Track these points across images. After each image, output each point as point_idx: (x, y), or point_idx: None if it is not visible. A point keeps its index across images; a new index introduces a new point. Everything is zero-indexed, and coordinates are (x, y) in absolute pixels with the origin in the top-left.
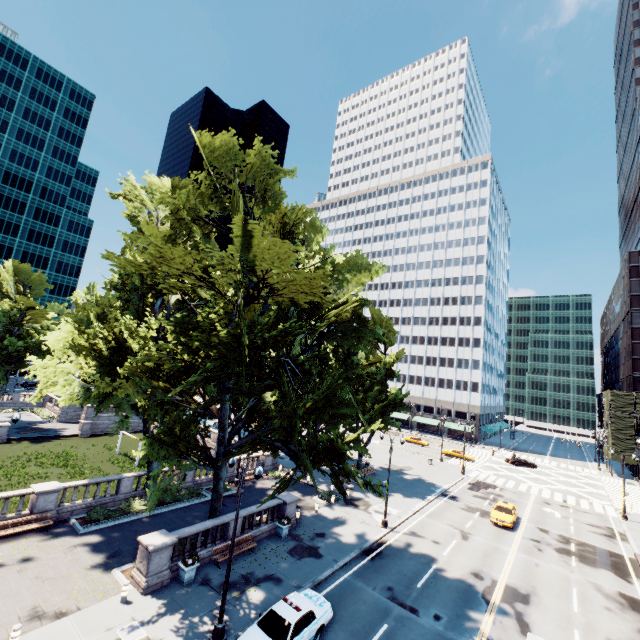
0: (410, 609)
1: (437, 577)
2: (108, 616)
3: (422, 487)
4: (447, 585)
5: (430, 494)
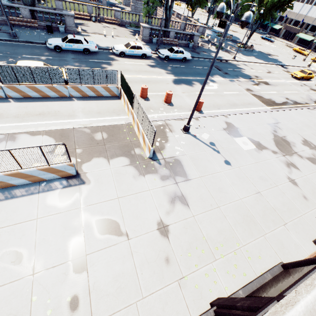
0: (218, 70)
1: (238, 71)
2: (132, 41)
3: (272, 60)
4: (240, 73)
5: (272, 63)
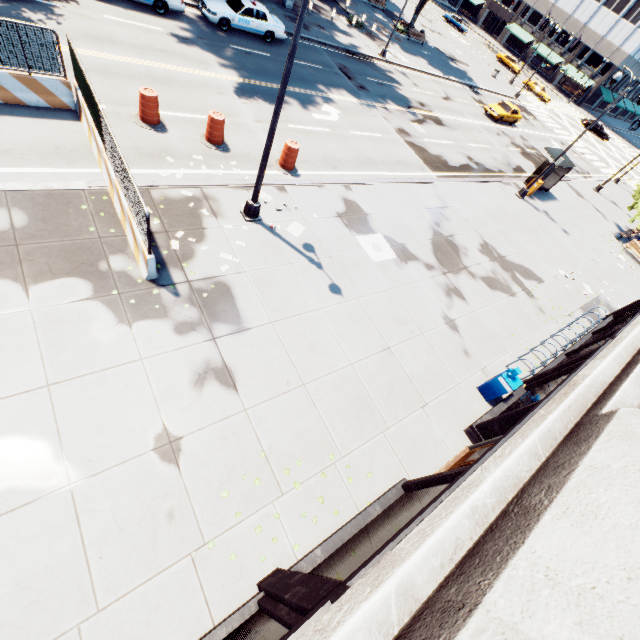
0: (347, 77)
1: (389, 87)
2: None
3: (456, 74)
4: (391, 91)
5: (456, 78)
